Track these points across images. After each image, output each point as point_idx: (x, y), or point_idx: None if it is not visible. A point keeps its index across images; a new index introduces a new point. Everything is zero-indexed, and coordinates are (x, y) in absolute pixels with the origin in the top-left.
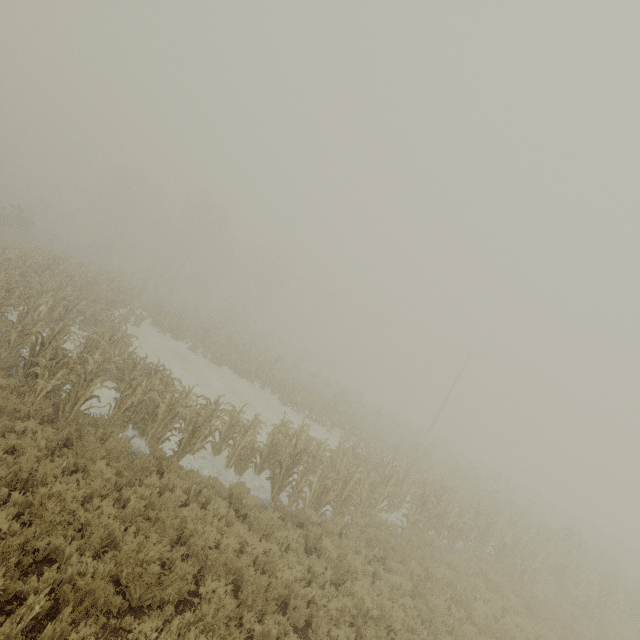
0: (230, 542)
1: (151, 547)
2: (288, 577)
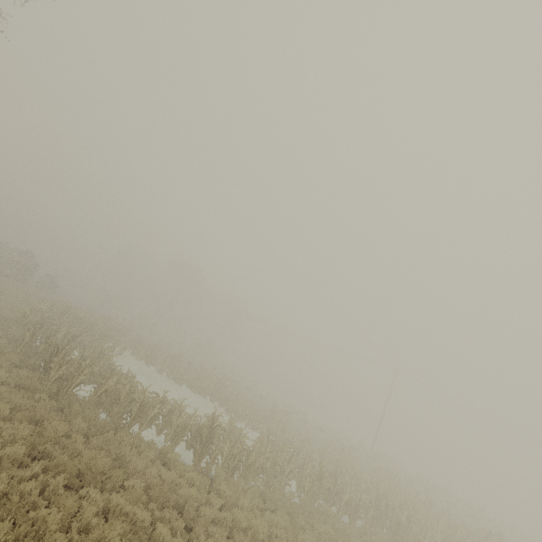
0: (152, 471)
1: (100, 458)
2: (186, 495)
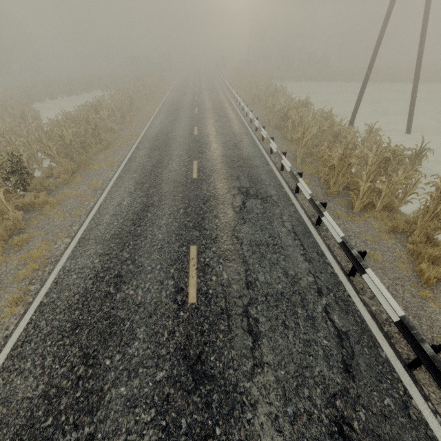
0: None
1: None
2: None
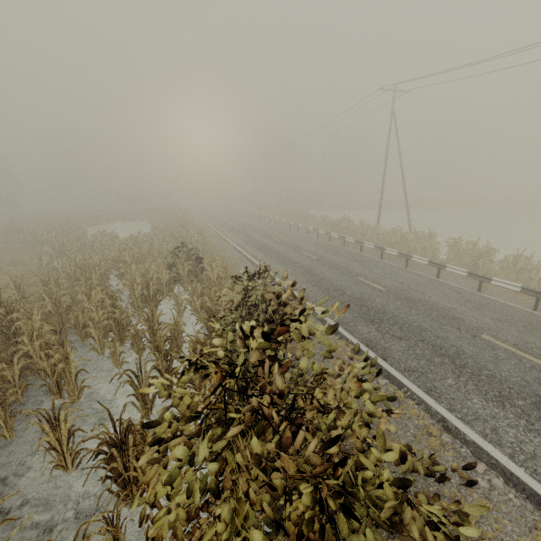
0: None
1: None
2: None
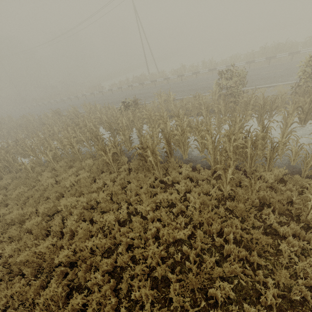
0: None
1: None
2: None
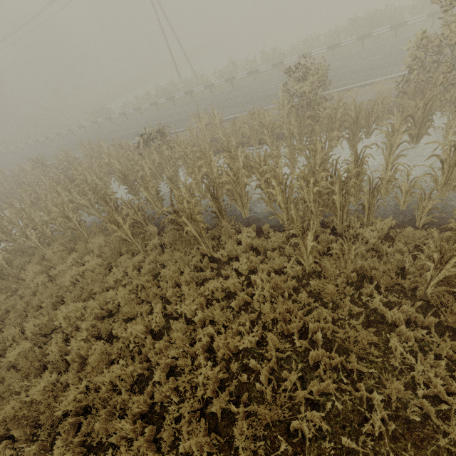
0: None
1: None
2: None
